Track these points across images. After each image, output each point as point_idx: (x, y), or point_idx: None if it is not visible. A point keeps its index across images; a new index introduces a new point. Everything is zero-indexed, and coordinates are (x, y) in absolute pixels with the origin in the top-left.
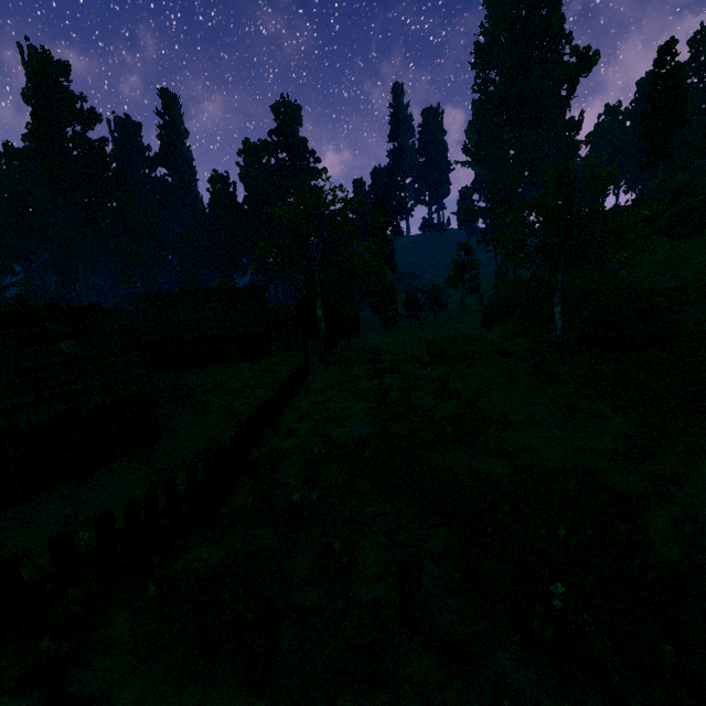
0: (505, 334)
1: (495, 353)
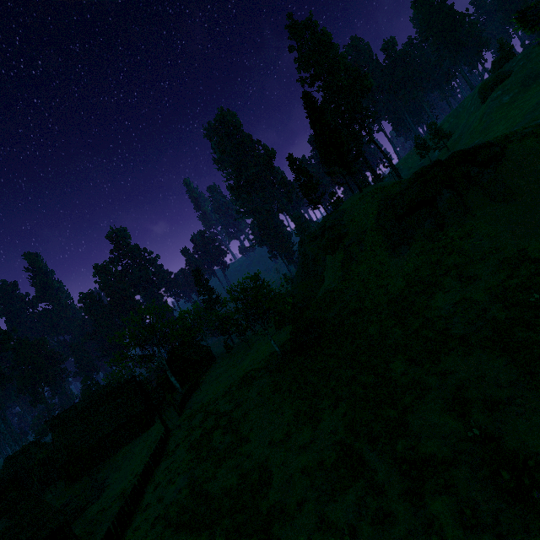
0: (280, 341)
1: (266, 368)
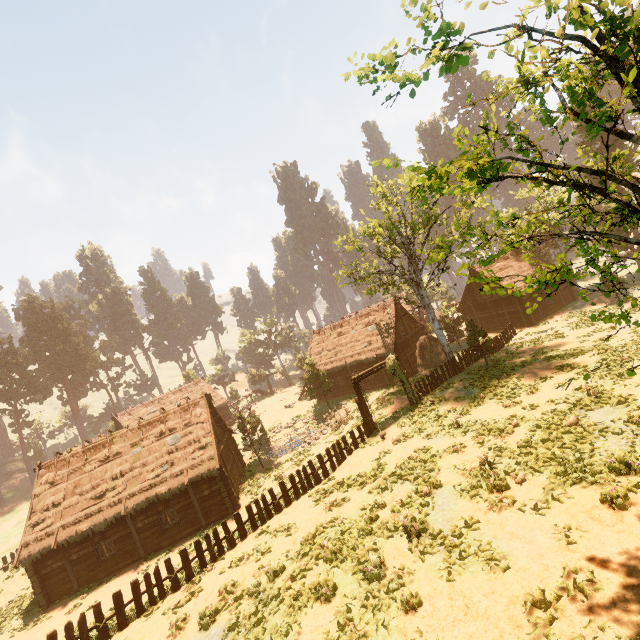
0: None
1: None
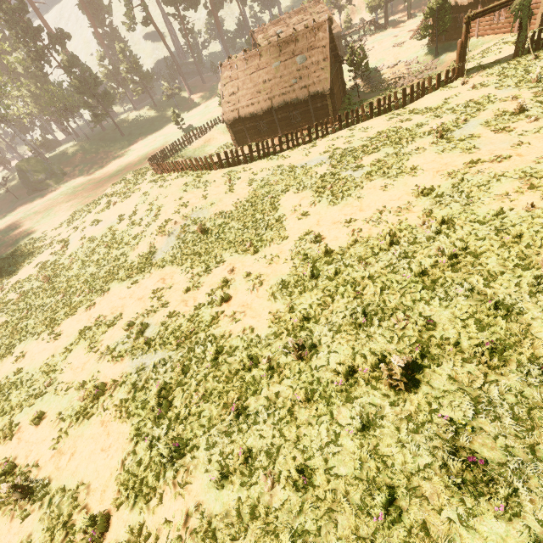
0: None
1: None
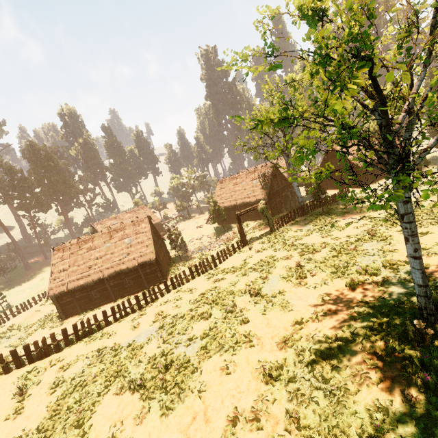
0: None
1: (391, 268)
